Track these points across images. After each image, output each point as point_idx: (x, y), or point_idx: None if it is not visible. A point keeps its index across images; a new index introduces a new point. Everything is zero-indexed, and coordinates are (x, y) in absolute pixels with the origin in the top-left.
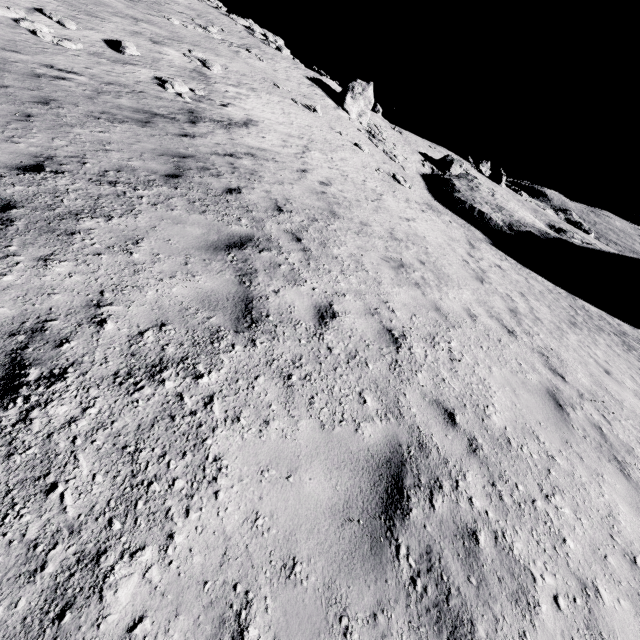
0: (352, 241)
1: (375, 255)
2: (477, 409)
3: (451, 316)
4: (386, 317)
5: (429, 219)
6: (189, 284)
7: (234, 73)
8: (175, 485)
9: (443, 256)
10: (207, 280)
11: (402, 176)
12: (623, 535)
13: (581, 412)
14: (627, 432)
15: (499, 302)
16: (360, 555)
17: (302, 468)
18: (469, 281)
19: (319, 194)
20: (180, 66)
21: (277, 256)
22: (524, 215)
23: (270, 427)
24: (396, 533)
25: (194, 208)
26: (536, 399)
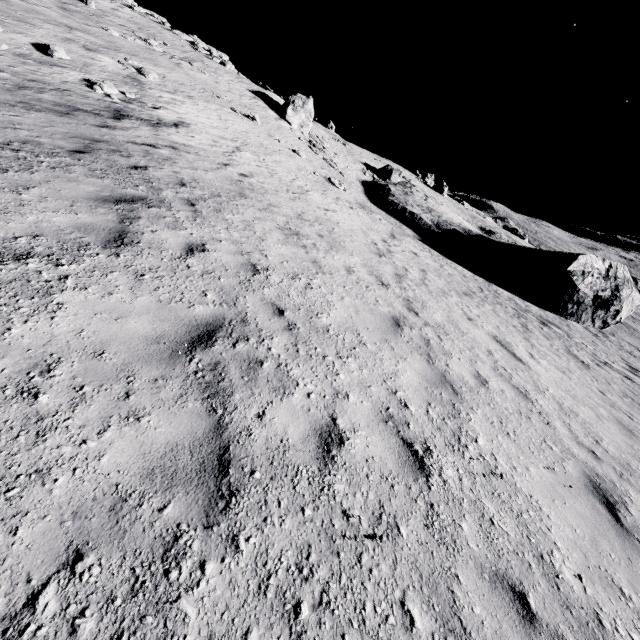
0: (251, 213)
1: (271, 225)
2: (310, 313)
3: (327, 268)
4: (256, 258)
5: (354, 214)
6: (70, 217)
7: (172, 82)
8: (20, 310)
9: (349, 236)
10: (89, 217)
11: (339, 180)
12: (396, 382)
13: (417, 331)
14: (454, 346)
15: (388, 269)
16: (159, 357)
17: (131, 317)
18: (365, 253)
19: (234, 181)
20: (113, 72)
21: (165, 212)
22: (453, 217)
23: (113, 296)
24: (195, 353)
25: (93, 174)
26: (376, 318)
